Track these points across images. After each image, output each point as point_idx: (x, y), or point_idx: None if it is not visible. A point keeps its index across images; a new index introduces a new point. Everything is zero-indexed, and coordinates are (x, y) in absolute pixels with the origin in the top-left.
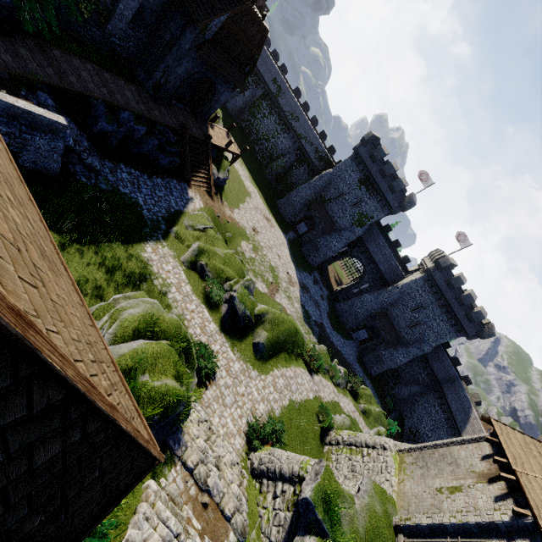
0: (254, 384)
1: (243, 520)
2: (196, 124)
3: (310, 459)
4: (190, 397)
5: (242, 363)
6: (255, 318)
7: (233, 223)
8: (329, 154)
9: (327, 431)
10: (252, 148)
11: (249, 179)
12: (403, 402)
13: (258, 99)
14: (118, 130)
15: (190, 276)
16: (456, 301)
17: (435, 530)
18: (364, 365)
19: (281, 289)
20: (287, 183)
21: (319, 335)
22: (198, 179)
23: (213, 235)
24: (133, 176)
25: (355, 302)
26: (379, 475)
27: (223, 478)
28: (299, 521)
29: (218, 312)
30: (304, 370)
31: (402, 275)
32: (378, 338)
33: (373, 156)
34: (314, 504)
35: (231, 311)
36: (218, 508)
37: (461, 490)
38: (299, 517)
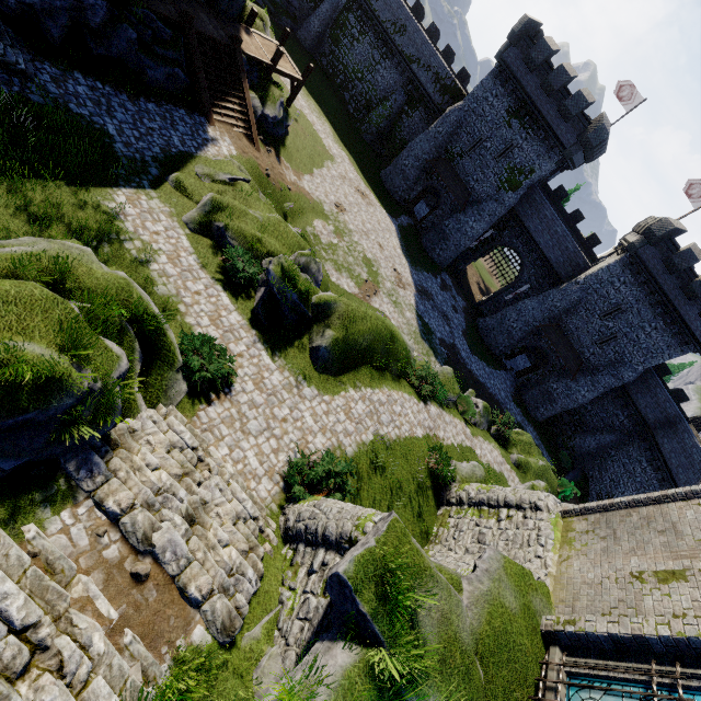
0: (308, 406)
1: (230, 607)
2: (214, 22)
3: (376, 513)
4: (110, 391)
5: (288, 375)
6: (312, 310)
7: (300, 192)
8: (460, 84)
9: (445, 485)
10: (341, 97)
11: (332, 137)
12: (588, 458)
13: (342, 12)
14: (54, 5)
15: (198, 244)
16: (683, 292)
17: (625, 646)
18: (524, 405)
19: (383, 291)
20: (395, 143)
21: (448, 360)
22: (226, 112)
23: (249, 192)
24: (99, 93)
25: (507, 313)
26: (524, 549)
27: (201, 537)
28: (331, 614)
29: (249, 299)
30: (408, 396)
31: (586, 264)
32: (547, 365)
33: (529, 59)
34: (353, 586)
35: (269, 296)
36: (175, 584)
37: (684, 578)
38: (331, 607)
